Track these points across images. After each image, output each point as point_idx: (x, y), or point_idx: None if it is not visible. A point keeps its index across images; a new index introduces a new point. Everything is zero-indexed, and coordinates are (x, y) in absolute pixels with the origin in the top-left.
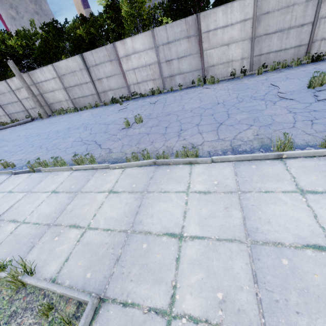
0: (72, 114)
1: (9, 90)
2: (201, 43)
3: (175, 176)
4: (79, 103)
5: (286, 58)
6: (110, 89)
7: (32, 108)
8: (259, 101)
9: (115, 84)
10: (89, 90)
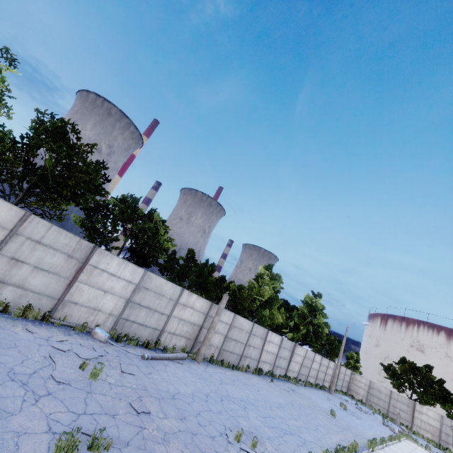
0: (237, 373)
1: (172, 298)
2: (291, 356)
3: (395, 450)
4: (223, 356)
5: (303, 379)
6: (249, 357)
7: (173, 332)
8: (344, 412)
9: (254, 355)
10: (239, 349)
